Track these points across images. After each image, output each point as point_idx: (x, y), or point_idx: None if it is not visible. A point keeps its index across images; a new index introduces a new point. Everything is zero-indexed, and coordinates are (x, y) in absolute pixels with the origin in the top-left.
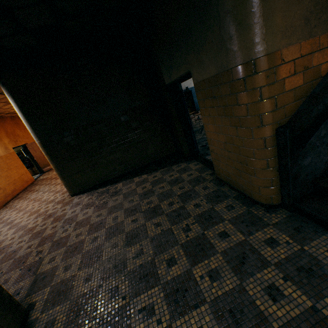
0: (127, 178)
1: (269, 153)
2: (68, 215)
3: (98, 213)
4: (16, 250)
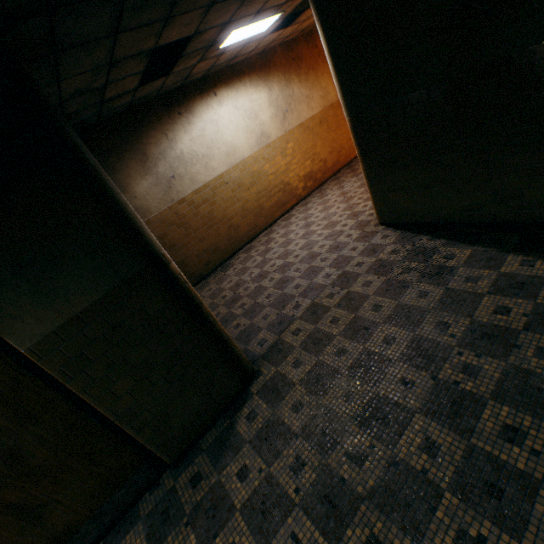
0: (496, 241)
1: None
2: (350, 266)
3: (377, 301)
4: (289, 280)
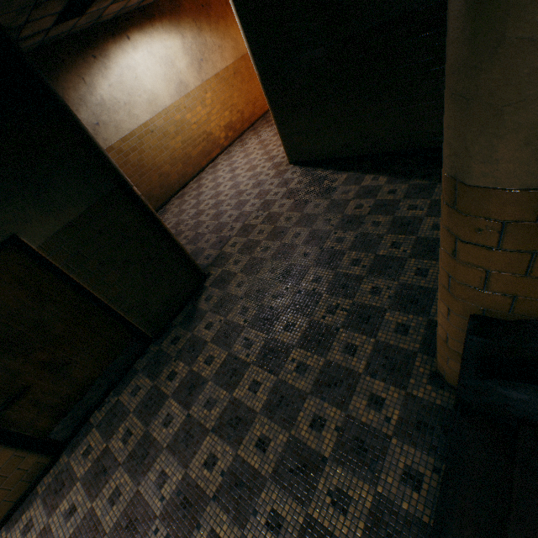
0: (361, 168)
1: (451, 331)
2: (270, 196)
3: (289, 215)
4: (223, 213)
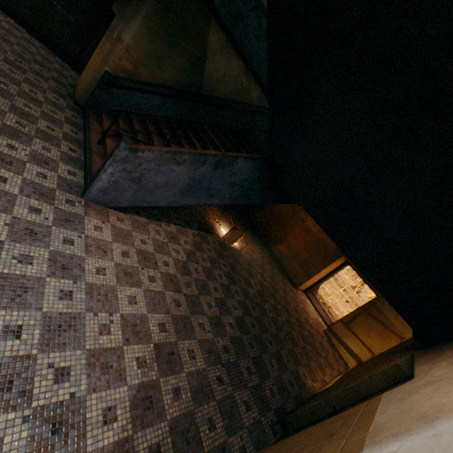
0: (2, 10)
1: (97, 77)
2: None
3: None
4: None
